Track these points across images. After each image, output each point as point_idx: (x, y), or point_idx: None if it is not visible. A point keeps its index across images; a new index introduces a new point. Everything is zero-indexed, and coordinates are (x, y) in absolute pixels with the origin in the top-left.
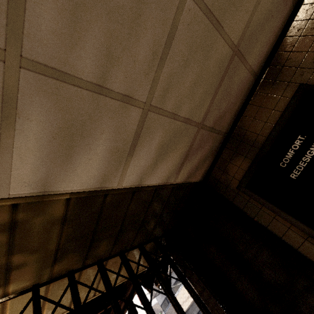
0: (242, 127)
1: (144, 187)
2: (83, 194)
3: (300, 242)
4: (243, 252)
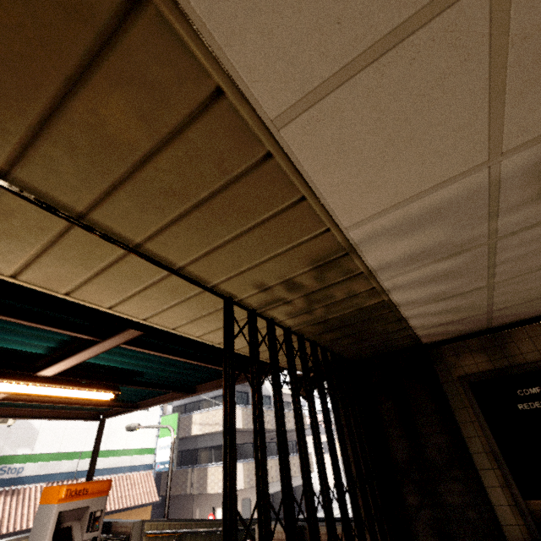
0: (512, 335)
1: (406, 322)
2: (390, 303)
3: (479, 451)
4: (420, 425)
